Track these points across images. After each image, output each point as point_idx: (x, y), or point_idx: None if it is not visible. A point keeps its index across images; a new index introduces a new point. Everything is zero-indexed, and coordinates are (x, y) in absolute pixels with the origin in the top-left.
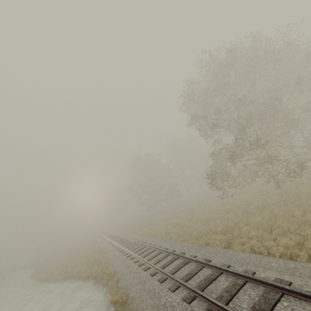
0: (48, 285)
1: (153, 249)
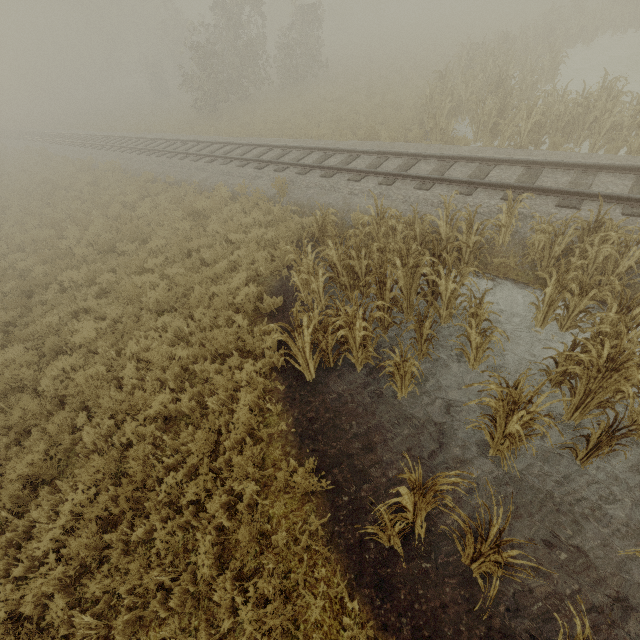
0: None
1: None
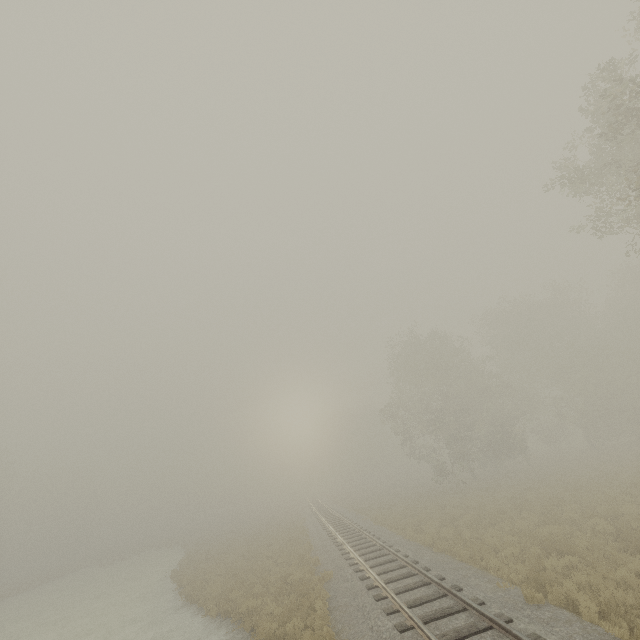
0: (189, 617)
1: (511, 639)
